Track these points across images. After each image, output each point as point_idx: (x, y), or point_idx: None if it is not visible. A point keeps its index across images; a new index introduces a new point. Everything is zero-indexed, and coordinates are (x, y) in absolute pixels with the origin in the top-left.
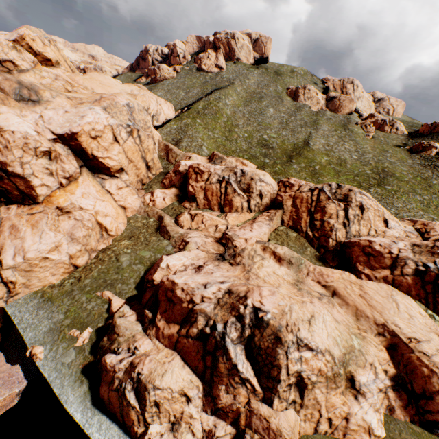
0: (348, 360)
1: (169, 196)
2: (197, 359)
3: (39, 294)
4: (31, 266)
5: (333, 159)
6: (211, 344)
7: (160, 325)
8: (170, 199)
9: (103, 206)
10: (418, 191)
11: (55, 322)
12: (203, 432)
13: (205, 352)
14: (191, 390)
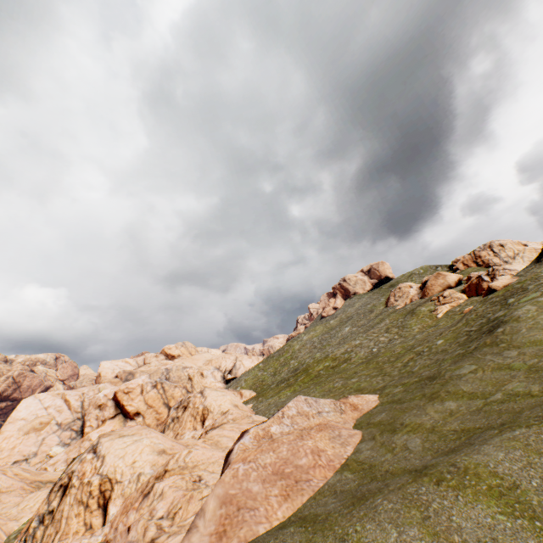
0: None
1: None
2: None
3: None
4: None
5: (334, 362)
6: None
7: None
8: None
9: None
10: (360, 373)
11: None
12: None
13: None
14: None
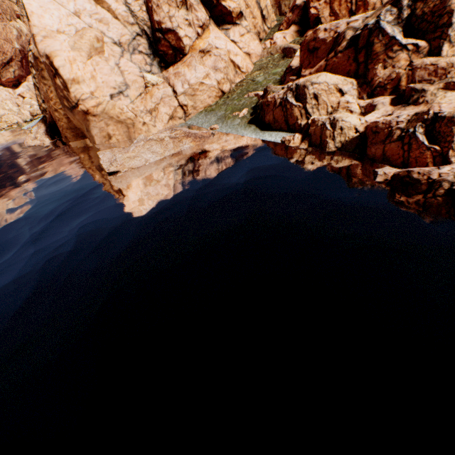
0: None
1: (289, 34)
2: (348, 65)
3: (203, 112)
4: (194, 91)
5: None
6: (363, 39)
7: (306, 74)
8: (290, 36)
9: (232, 46)
10: None
11: (220, 116)
12: (360, 110)
13: (356, 54)
14: (345, 86)
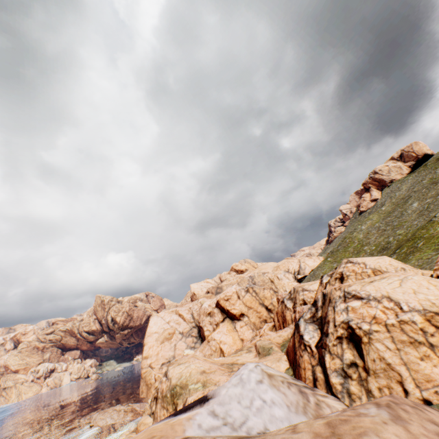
0: (179, 393)
1: (269, 326)
2: None
3: None
4: None
5: None
6: None
7: None
8: (268, 328)
9: (225, 337)
10: None
11: None
12: None
13: None
14: None
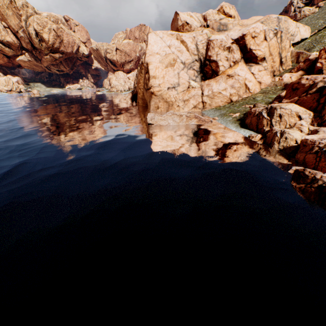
0: None
1: (295, 76)
2: (312, 103)
3: (214, 108)
4: (213, 96)
5: None
6: None
7: (284, 102)
8: (295, 77)
9: (249, 76)
10: None
11: (222, 113)
12: (308, 131)
13: (319, 97)
14: (304, 115)
